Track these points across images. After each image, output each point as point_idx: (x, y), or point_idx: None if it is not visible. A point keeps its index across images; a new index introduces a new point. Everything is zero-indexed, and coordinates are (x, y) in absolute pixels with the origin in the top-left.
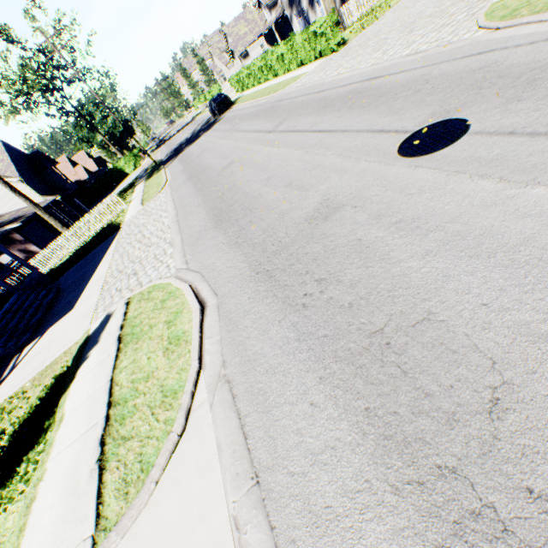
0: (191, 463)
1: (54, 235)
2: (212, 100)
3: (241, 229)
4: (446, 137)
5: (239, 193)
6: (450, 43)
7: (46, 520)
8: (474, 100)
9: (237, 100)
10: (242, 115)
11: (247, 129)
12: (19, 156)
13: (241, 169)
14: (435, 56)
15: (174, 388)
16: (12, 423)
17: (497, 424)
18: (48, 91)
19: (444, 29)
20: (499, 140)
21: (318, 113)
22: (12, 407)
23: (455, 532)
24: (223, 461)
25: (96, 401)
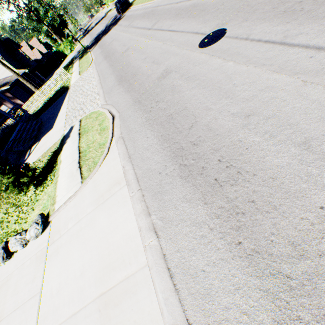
0: (110, 159)
1: (29, 95)
2: (117, 2)
3: (130, 84)
4: (217, 38)
5: (130, 66)
6: None
7: (64, 184)
8: (234, 19)
9: (133, 2)
10: (136, 15)
11: (138, 26)
12: None
13: (133, 53)
14: None
15: (103, 143)
16: (38, 169)
17: (190, 131)
18: None
19: None
20: (231, 41)
21: (174, 18)
22: (36, 165)
23: (173, 153)
24: (120, 156)
25: (74, 154)
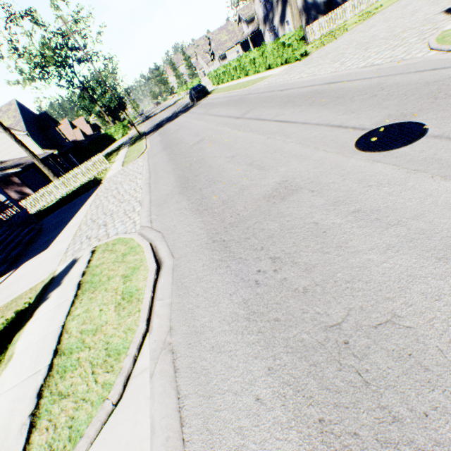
0: (120, 442)
1: (47, 182)
2: (192, 89)
3: (204, 197)
4: (404, 137)
5: (205, 165)
6: (404, 59)
7: None
8: (430, 107)
9: (213, 91)
10: (216, 102)
11: (219, 114)
12: (29, 114)
13: (210, 146)
14: (389, 69)
15: (118, 348)
16: None
17: None
18: (61, 66)
19: (397, 49)
20: None
21: (281, 106)
22: None
23: None
24: (155, 448)
25: (44, 345)
